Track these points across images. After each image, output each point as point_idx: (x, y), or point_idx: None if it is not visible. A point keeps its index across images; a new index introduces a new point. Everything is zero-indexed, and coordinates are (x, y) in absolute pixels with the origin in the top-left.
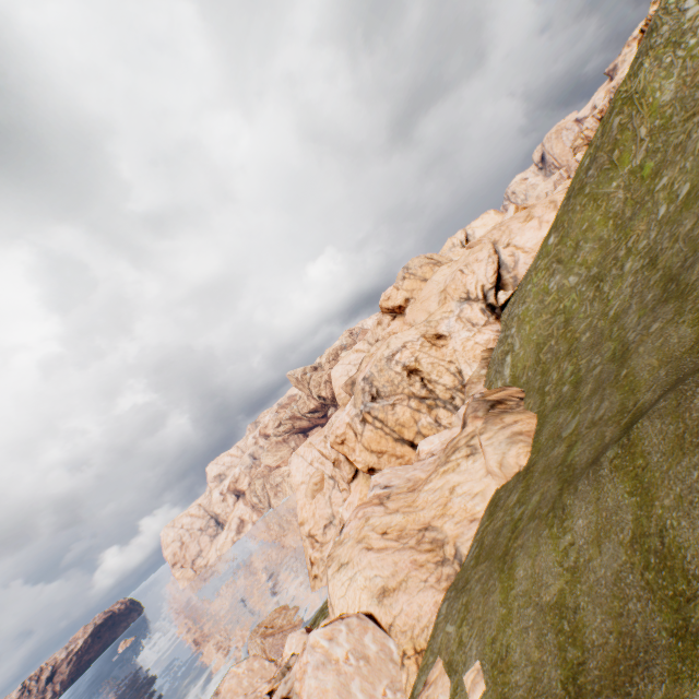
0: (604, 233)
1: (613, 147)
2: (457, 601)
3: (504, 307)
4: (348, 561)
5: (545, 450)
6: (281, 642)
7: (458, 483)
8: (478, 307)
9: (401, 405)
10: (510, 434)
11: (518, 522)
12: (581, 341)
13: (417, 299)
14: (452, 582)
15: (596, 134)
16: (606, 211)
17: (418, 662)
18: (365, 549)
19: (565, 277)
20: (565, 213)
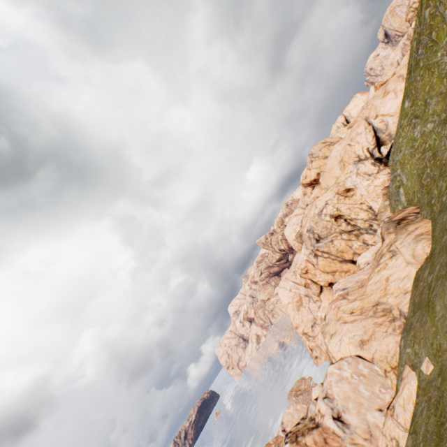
0: (442, 89)
1: (430, 31)
2: (407, 336)
3: (387, 156)
4: (335, 332)
5: (438, 240)
6: (308, 397)
7: (389, 275)
8: (369, 163)
9: (336, 240)
10: (414, 236)
11: (430, 283)
12: (446, 165)
13: (325, 172)
14: (402, 328)
15: (416, 24)
16: (439, 74)
17: (395, 373)
18: (342, 323)
19: (423, 126)
20: (410, 84)
